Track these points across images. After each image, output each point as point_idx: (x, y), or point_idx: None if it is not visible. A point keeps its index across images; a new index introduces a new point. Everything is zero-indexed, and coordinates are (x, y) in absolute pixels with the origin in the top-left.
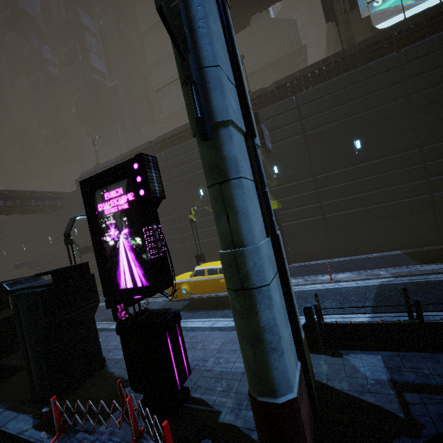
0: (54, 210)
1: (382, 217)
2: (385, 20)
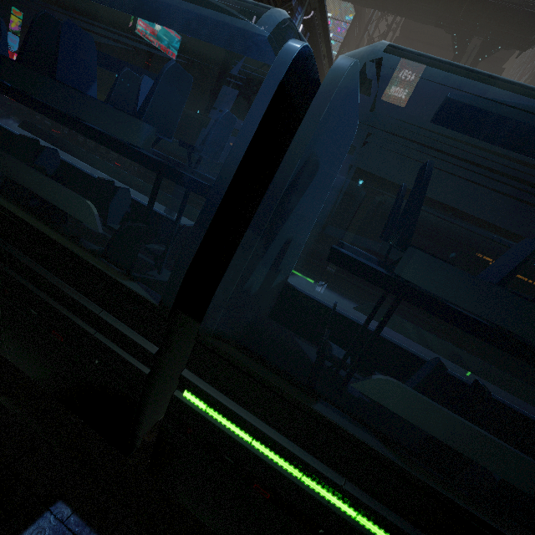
0: None
1: None
2: None
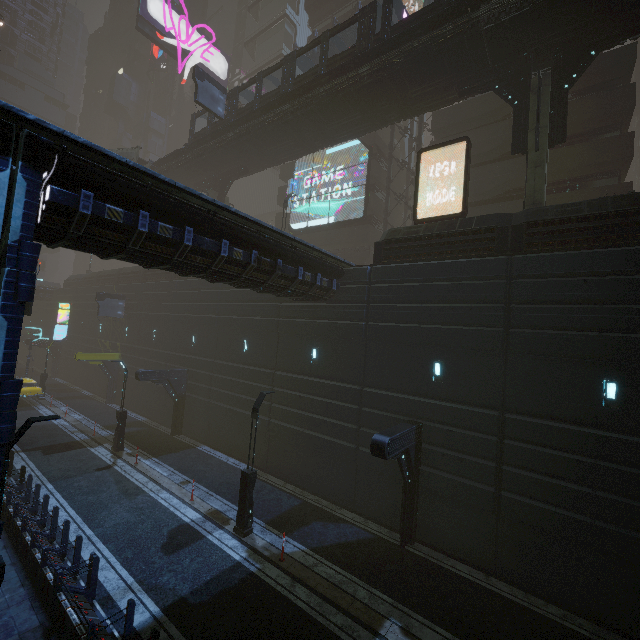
0: (43, 300)
1: (149, 391)
2: (297, 222)
